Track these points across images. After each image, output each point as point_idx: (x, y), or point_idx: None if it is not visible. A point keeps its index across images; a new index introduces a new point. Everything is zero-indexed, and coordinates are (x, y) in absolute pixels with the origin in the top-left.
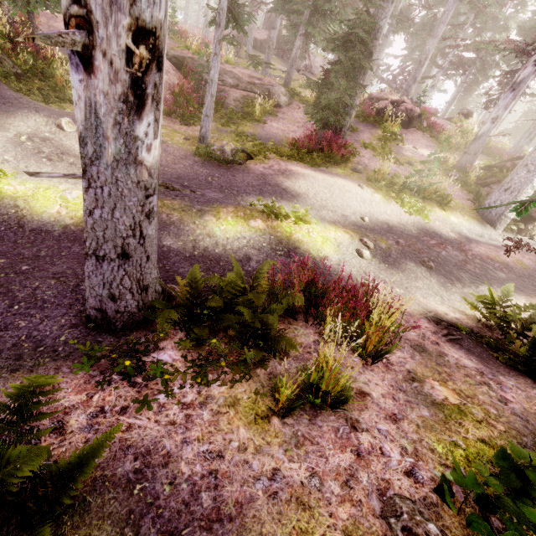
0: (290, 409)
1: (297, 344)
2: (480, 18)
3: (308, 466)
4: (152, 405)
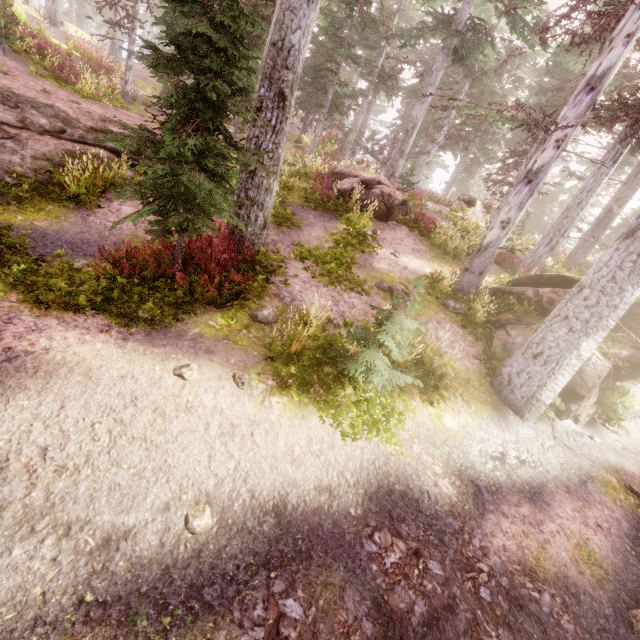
0: None
1: None
2: (476, 87)
3: None
4: None
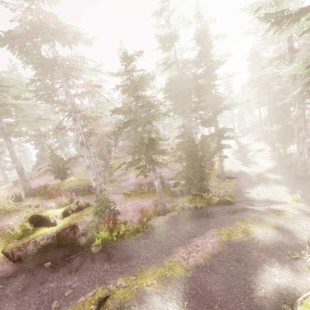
0: None
1: None
2: None
3: None
4: None
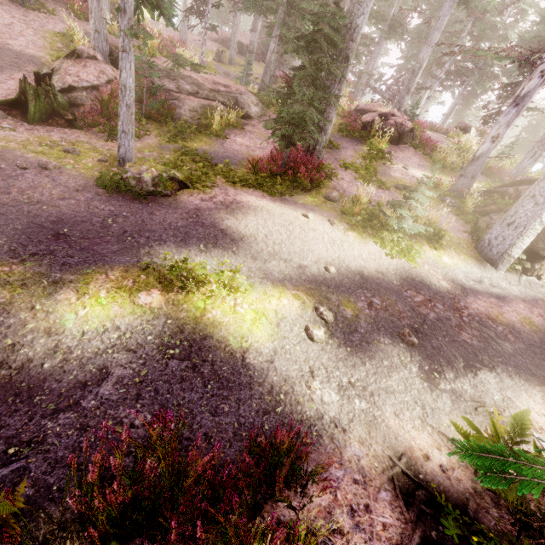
0: None
1: None
2: (478, 25)
3: None
4: None
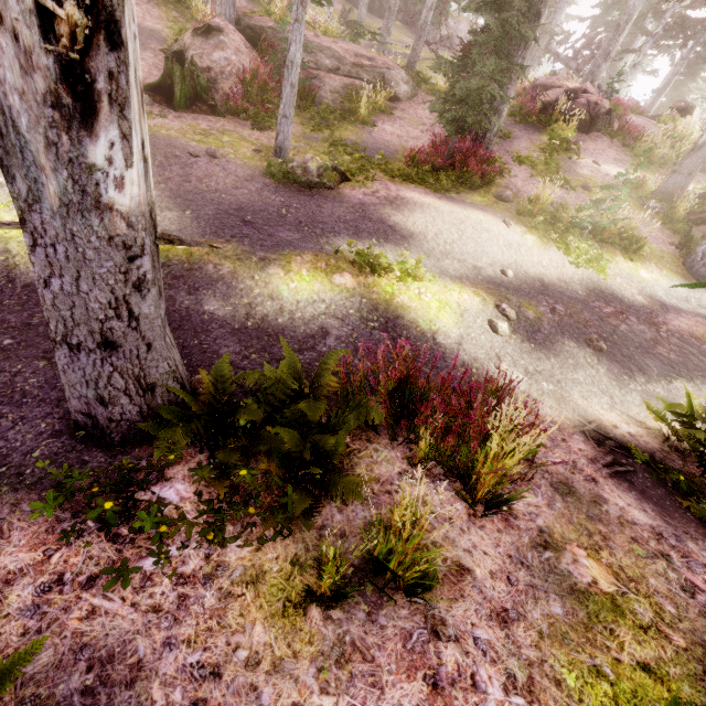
0: (339, 594)
1: (370, 481)
2: None
3: (350, 702)
4: (129, 579)
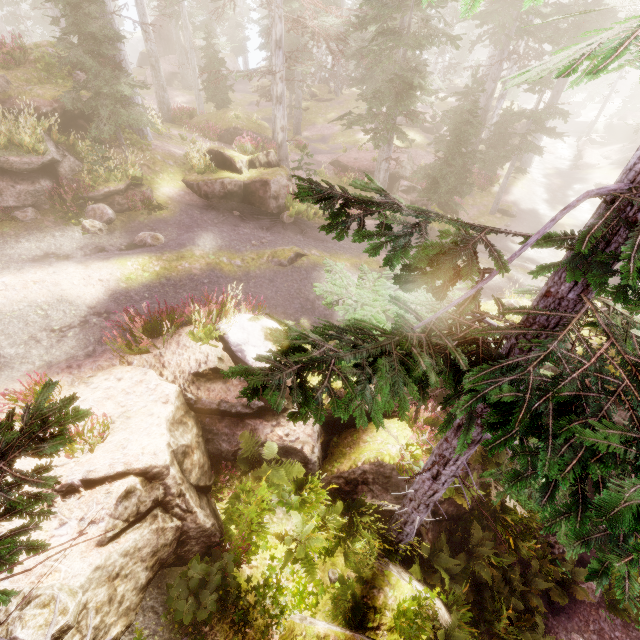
0: None
1: None
2: None
3: None
4: None
